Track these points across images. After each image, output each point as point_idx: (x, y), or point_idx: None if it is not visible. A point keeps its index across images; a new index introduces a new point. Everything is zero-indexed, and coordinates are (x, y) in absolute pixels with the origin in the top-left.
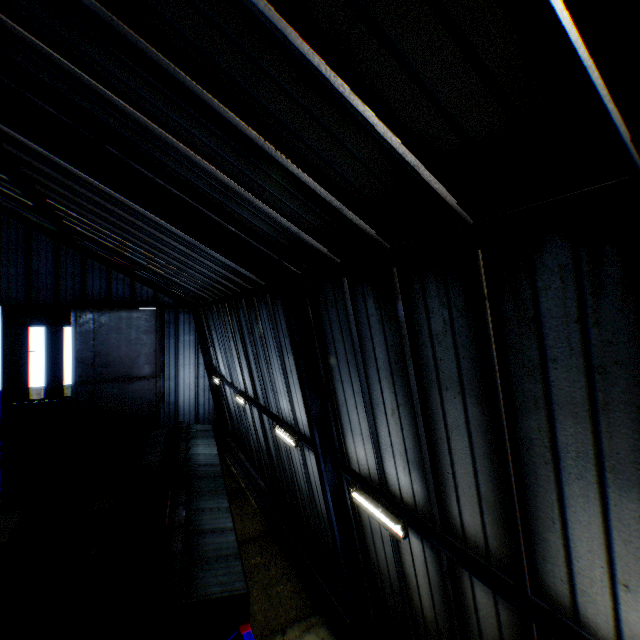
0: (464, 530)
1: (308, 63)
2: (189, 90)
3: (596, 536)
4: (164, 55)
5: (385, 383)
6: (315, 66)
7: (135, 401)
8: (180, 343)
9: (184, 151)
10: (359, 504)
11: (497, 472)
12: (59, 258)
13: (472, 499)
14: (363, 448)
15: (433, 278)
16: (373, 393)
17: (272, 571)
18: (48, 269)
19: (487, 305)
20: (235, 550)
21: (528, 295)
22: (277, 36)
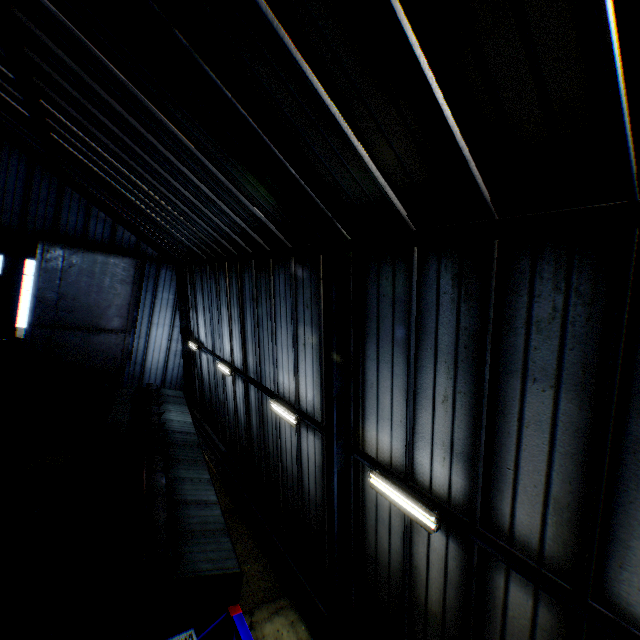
0: (513, 529)
1: None
2: None
3: None
4: None
5: (443, 368)
6: None
7: (98, 355)
8: (157, 300)
9: (293, 52)
10: (378, 491)
11: (581, 473)
12: (31, 179)
13: (535, 498)
14: (389, 434)
15: (552, 259)
16: (421, 377)
17: (239, 549)
18: (16, 189)
19: (627, 294)
20: (222, 526)
21: None
22: None
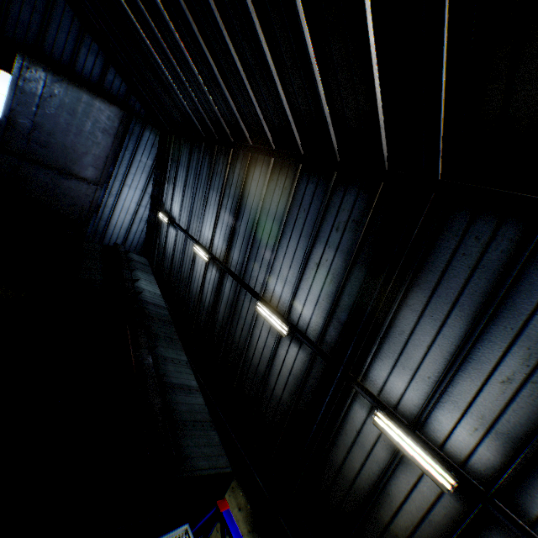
0: None
1: None
2: None
3: None
4: None
5: (520, 352)
6: None
7: (66, 200)
8: (135, 162)
9: None
10: (382, 431)
11: None
12: None
13: None
14: (406, 382)
15: None
16: (481, 350)
17: None
18: None
19: None
20: (208, 417)
21: None
22: None
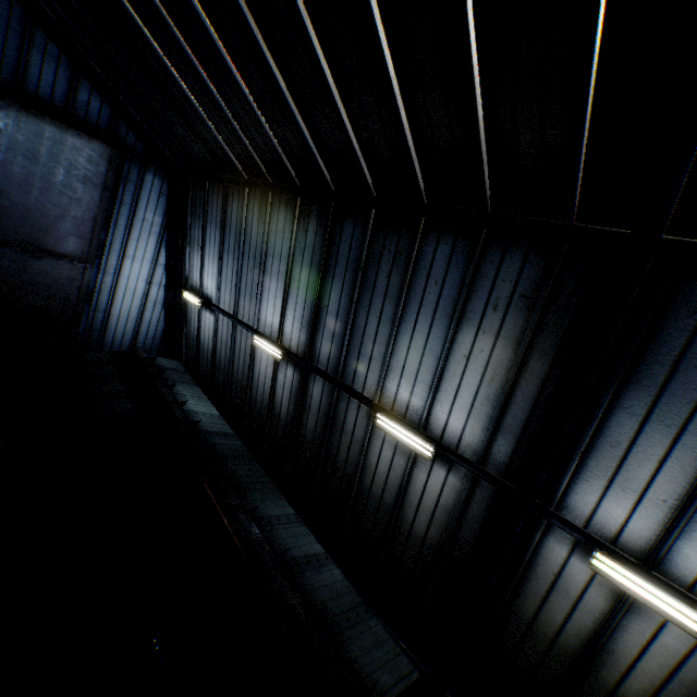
0: None
1: None
2: None
3: None
4: None
5: None
6: None
7: (39, 290)
8: (137, 221)
9: None
10: (607, 577)
11: None
12: None
13: None
14: (627, 508)
15: None
16: None
17: None
18: None
19: None
20: (357, 597)
21: None
22: None
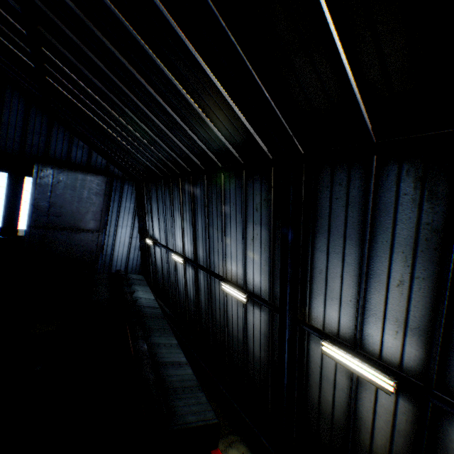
0: None
1: None
2: None
3: None
4: None
5: (399, 257)
6: None
7: (79, 248)
8: (122, 208)
9: None
10: (331, 357)
11: None
12: (28, 115)
13: None
14: (337, 310)
15: None
16: (374, 265)
17: None
18: (17, 122)
19: None
20: (196, 382)
21: None
22: None
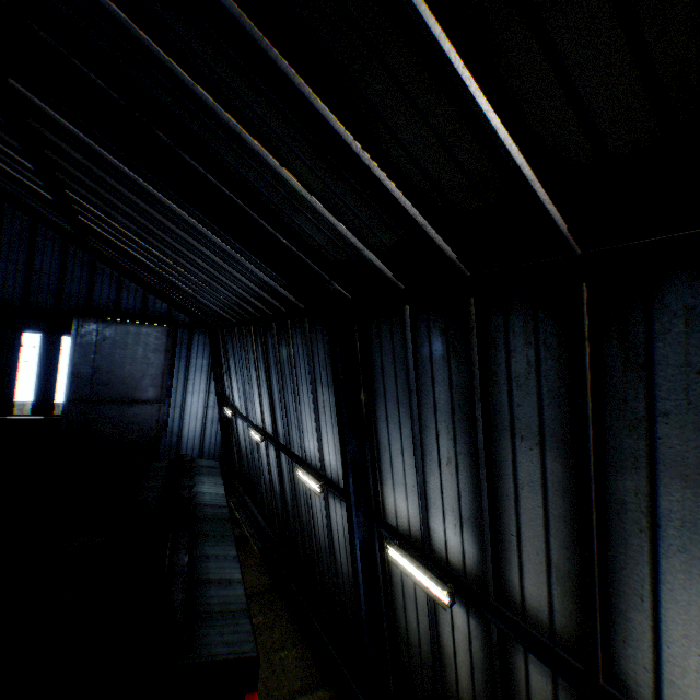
0: (524, 602)
1: (438, 48)
2: (280, 70)
3: (696, 619)
4: (258, 27)
5: (443, 428)
6: (445, 52)
7: (134, 427)
8: (191, 367)
9: (251, 144)
10: (396, 563)
11: (575, 537)
12: (66, 258)
13: (539, 567)
14: (405, 500)
15: (520, 313)
16: (426, 438)
17: (276, 633)
18: (52, 269)
19: (586, 347)
20: (244, 606)
21: (640, 339)
22: (409, 12)
